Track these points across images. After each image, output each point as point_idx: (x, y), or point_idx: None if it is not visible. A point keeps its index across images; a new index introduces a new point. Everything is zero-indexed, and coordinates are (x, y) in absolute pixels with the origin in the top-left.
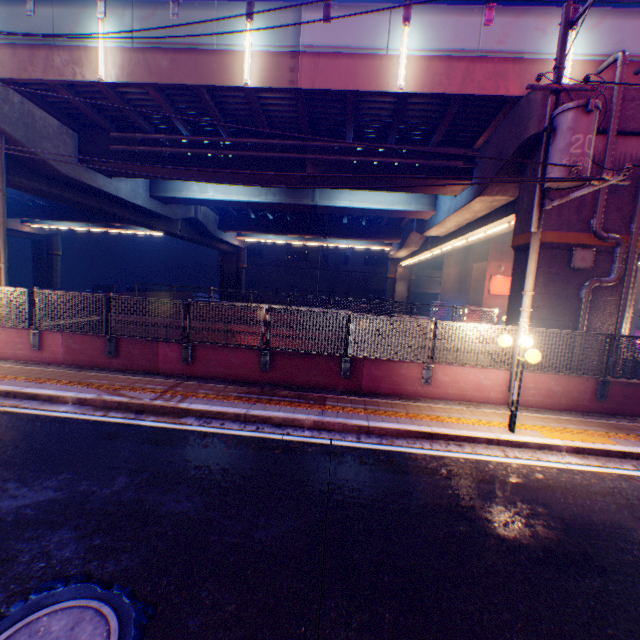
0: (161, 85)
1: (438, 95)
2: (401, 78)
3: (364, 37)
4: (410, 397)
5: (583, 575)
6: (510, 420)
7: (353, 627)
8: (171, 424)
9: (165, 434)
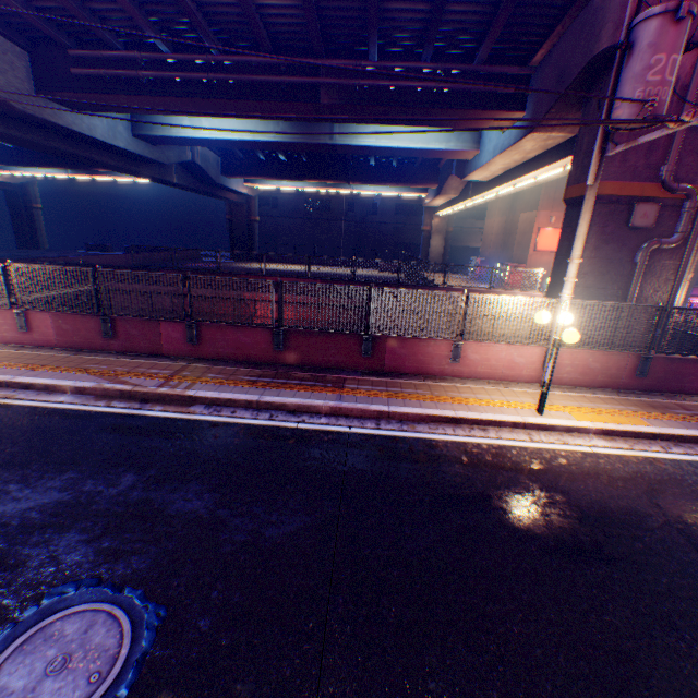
0: None
1: None
2: None
3: None
4: (436, 377)
5: (590, 564)
6: (540, 403)
7: (359, 622)
8: (179, 414)
9: (172, 426)
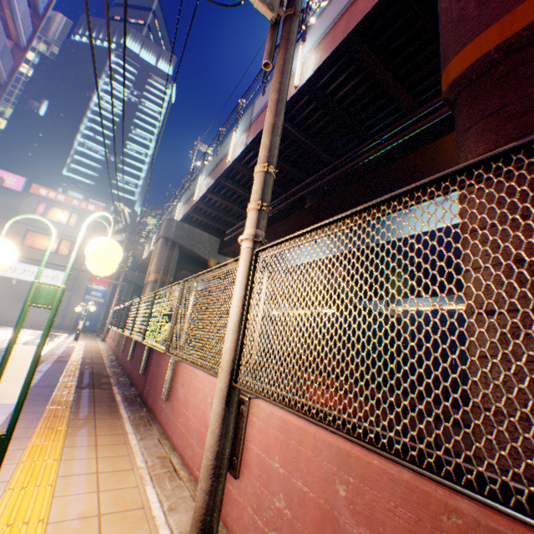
0: (209, 189)
1: (327, 61)
2: (295, 79)
3: None
4: (151, 419)
5: None
6: None
7: None
8: None
9: None
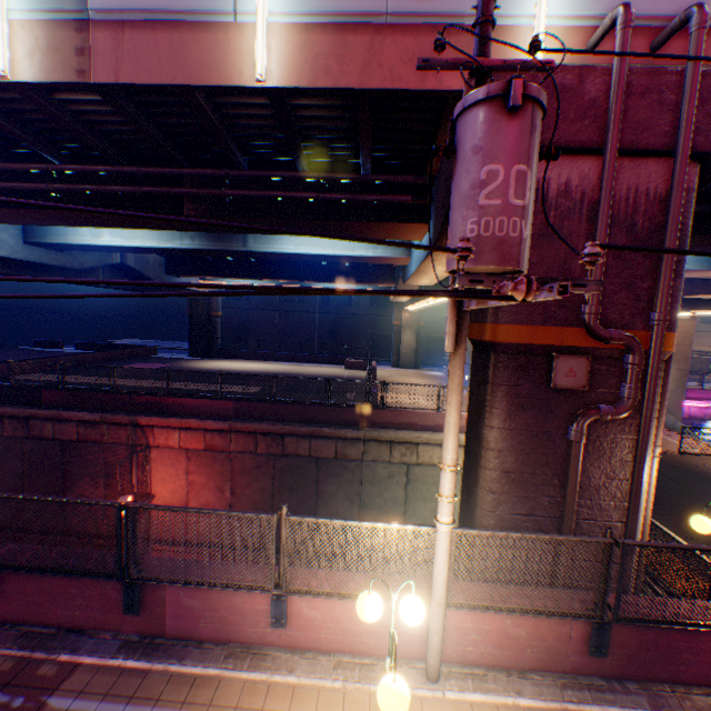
0: None
1: (327, 90)
2: (259, 61)
3: None
4: (251, 649)
5: None
6: None
7: None
8: None
9: None
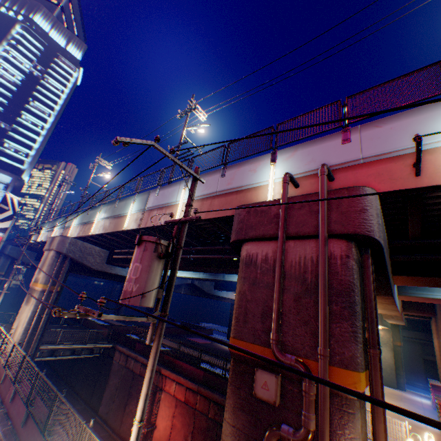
0: (105, 233)
1: (196, 220)
2: (177, 215)
3: (169, 198)
4: None
5: None
6: None
7: None
8: None
9: None
